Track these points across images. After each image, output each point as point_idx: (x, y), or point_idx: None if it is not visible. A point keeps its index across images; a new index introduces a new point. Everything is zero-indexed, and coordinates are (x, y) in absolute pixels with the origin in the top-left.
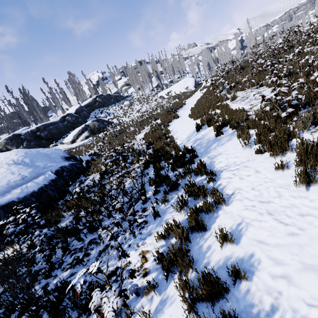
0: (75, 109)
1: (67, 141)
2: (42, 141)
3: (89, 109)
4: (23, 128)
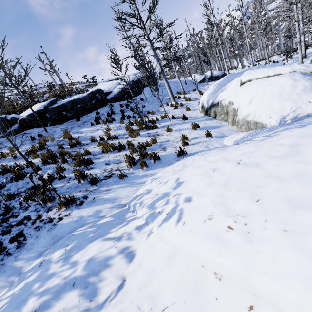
0: None
1: None
2: None
3: None
4: None
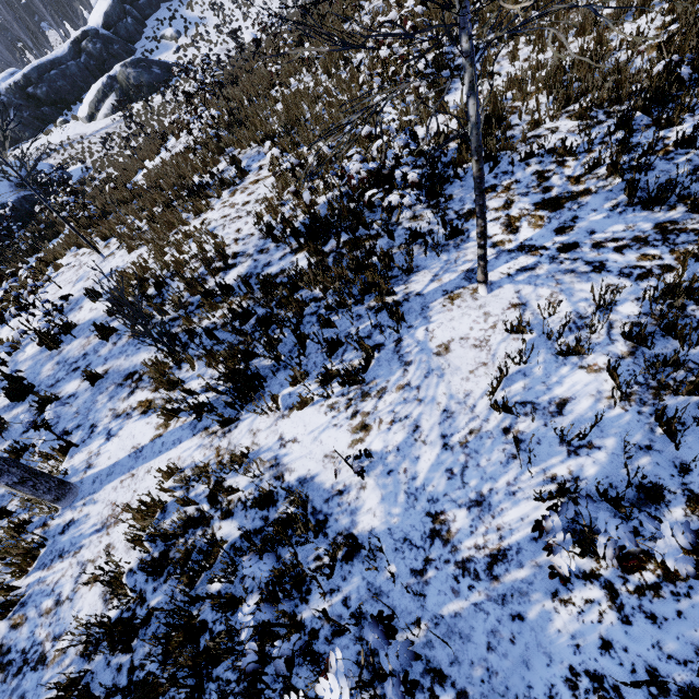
0: (102, 13)
1: (82, 115)
2: (43, 109)
3: (143, 6)
4: (2, 76)
